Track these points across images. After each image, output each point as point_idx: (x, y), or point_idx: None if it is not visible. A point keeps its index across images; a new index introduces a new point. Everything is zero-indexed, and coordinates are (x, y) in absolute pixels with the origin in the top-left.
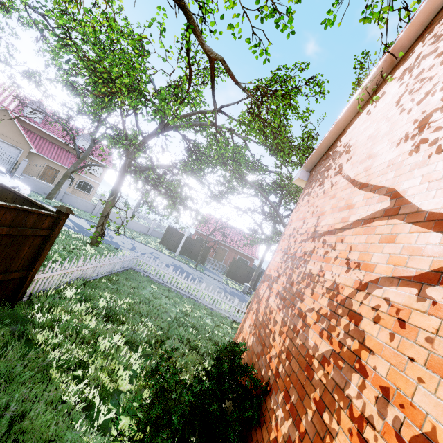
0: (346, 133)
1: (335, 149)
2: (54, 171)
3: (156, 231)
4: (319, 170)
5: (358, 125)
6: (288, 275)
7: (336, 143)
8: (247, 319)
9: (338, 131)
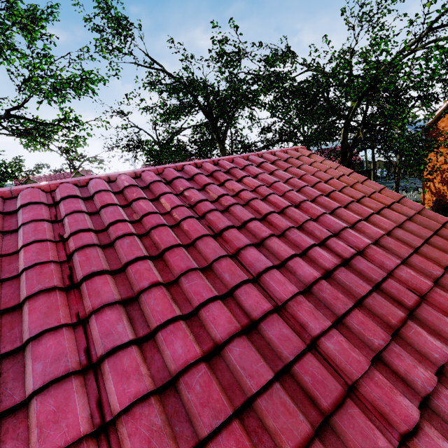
0: (440, 121)
1: (436, 126)
2: None
3: None
4: (431, 134)
5: (445, 121)
6: (440, 176)
7: (436, 124)
8: (425, 195)
9: (434, 119)
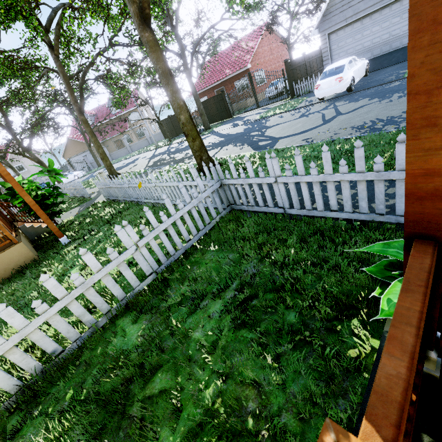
0: None
1: None
2: (119, 141)
3: None
4: None
5: None
6: None
7: None
8: None
9: None
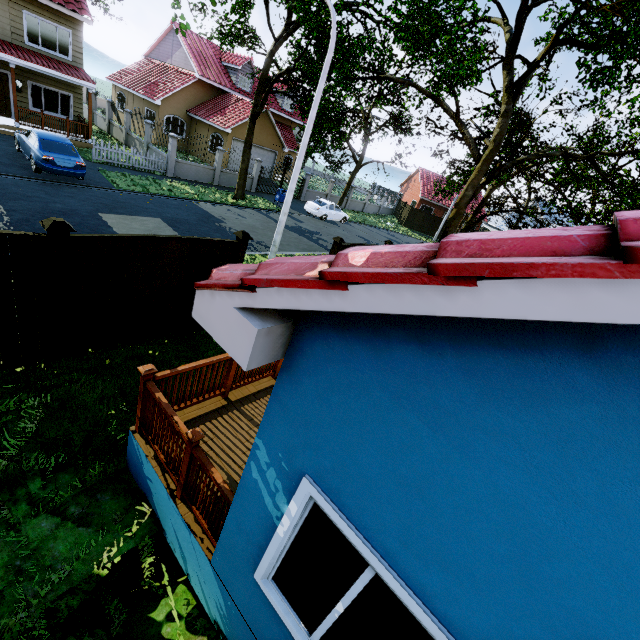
0: None
1: None
2: None
3: (384, 208)
4: None
5: None
6: None
7: None
8: None
9: None
